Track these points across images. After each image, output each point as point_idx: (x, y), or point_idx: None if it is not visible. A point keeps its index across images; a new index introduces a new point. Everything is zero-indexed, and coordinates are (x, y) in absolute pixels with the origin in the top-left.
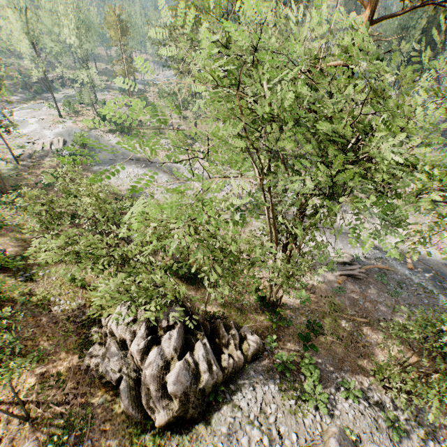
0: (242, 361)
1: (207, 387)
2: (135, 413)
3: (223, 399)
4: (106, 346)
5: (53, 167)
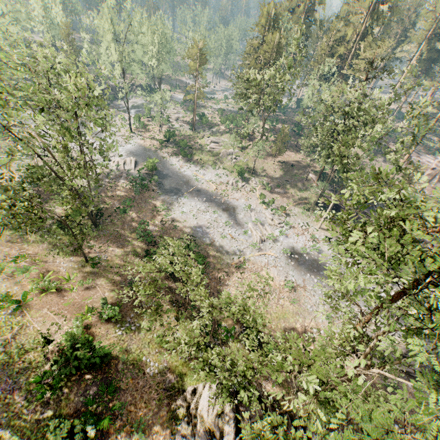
0: None
1: None
2: None
3: None
4: (197, 431)
5: (127, 191)
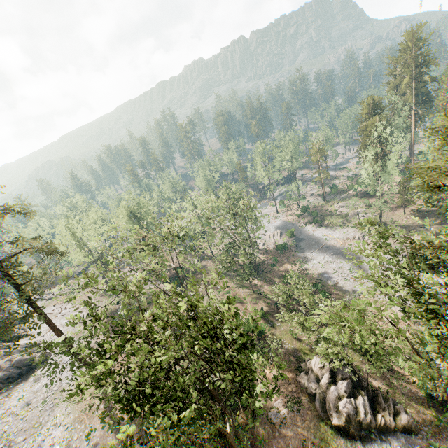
0: (393, 425)
1: (363, 423)
2: (322, 414)
3: (375, 439)
4: (309, 375)
5: (275, 253)
